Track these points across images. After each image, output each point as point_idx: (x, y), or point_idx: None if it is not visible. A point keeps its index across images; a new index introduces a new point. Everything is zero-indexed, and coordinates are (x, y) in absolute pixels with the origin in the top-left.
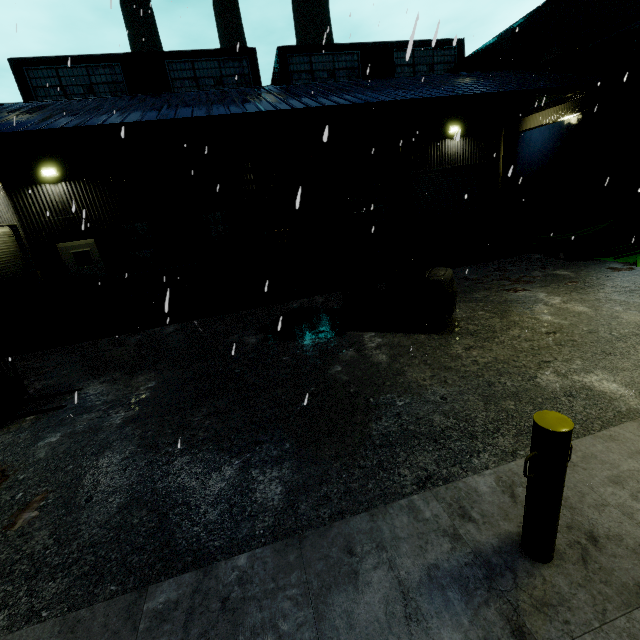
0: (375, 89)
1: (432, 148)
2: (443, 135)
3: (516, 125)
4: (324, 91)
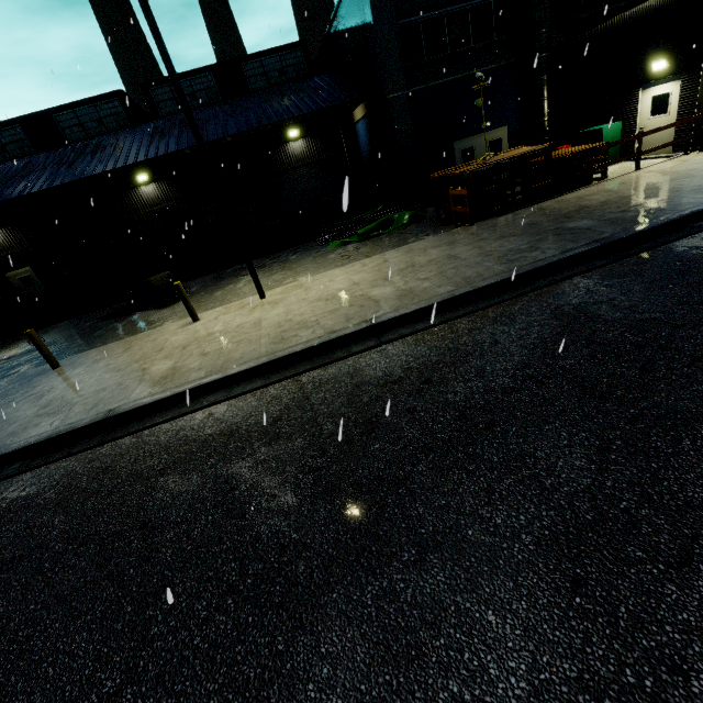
0: (184, 131)
1: (279, 152)
2: (286, 139)
3: (352, 118)
4: (148, 139)
